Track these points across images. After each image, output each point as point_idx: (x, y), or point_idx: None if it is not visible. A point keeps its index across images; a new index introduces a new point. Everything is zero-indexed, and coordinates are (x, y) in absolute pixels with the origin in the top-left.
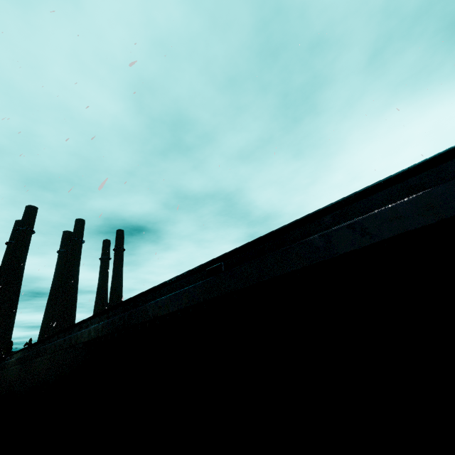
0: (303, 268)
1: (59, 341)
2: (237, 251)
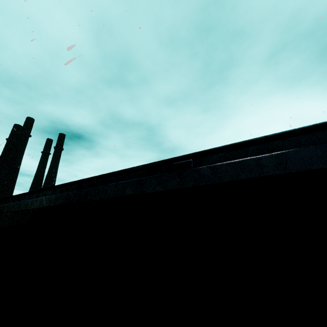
0: (286, 174)
1: (8, 205)
2: (210, 151)
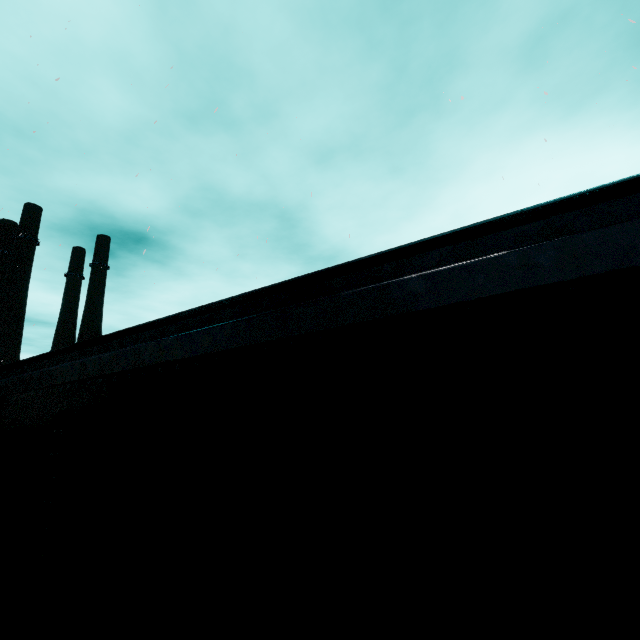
0: None
1: (95, 358)
2: None
